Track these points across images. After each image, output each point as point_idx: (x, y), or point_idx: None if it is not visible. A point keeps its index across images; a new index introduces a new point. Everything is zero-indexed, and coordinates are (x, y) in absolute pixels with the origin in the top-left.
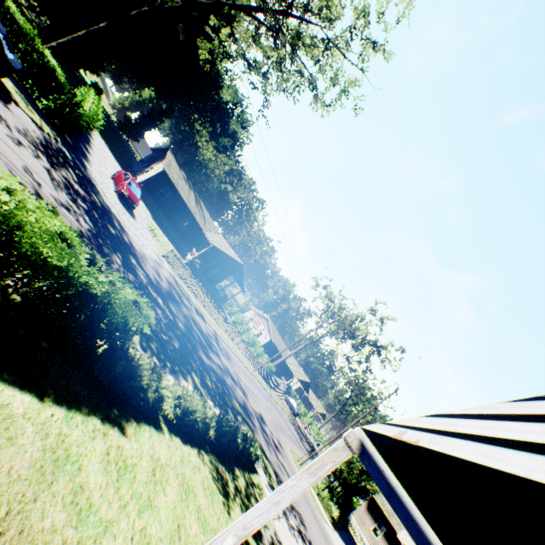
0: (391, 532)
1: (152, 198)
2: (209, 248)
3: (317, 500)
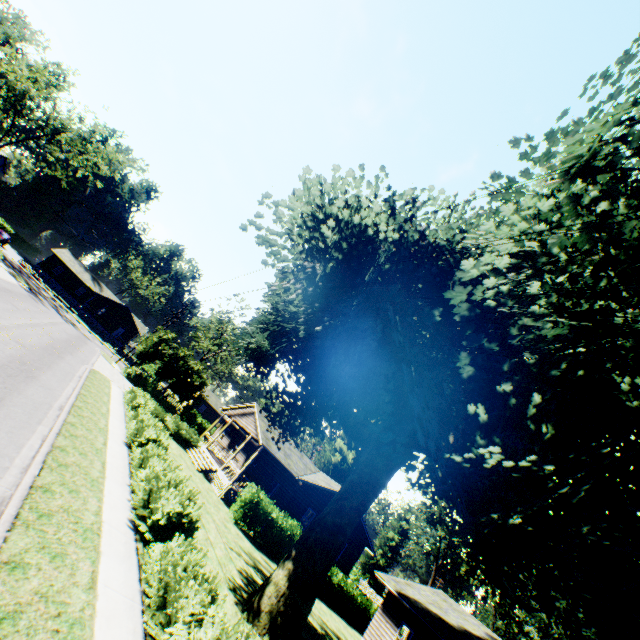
0: (232, 429)
1: (48, 275)
2: (94, 296)
3: (115, 365)
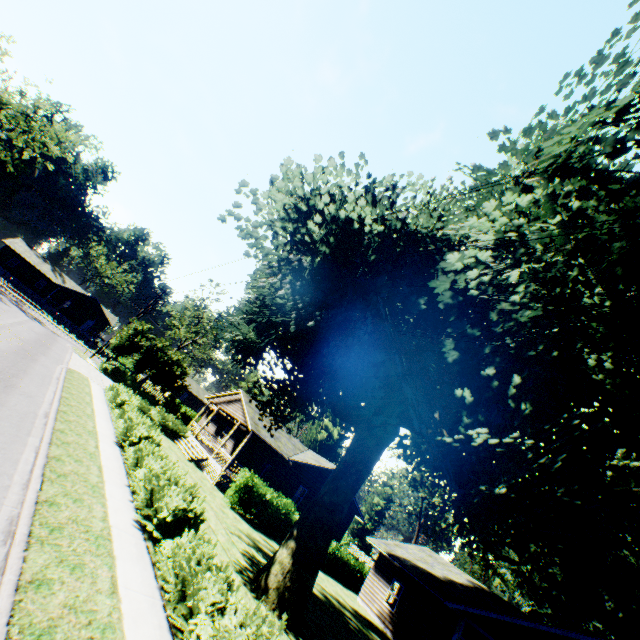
0: (218, 416)
1: (2, 268)
2: (57, 289)
3: (90, 361)
